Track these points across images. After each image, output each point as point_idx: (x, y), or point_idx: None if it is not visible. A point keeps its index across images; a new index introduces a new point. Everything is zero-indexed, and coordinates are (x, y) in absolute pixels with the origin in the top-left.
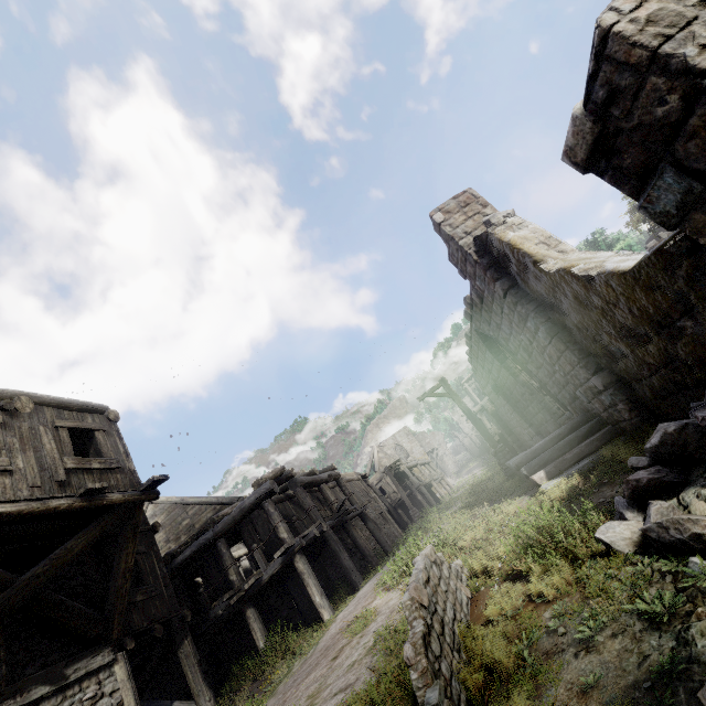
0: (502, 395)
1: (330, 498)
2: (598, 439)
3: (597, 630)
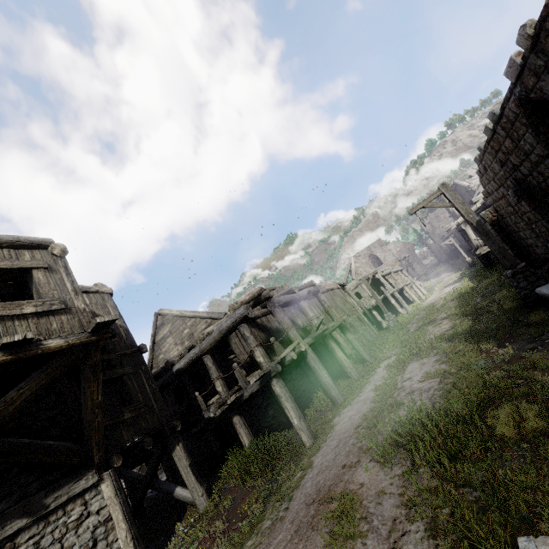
0: (527, 200)
1: (309, 314)
2: None
3: None
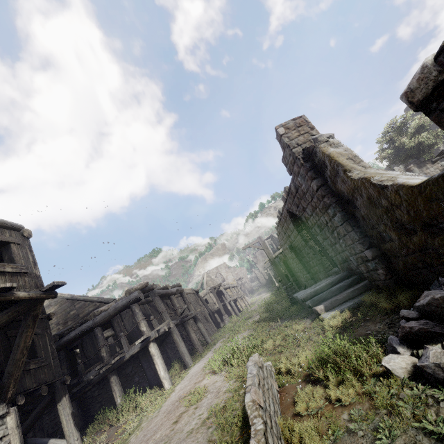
0: (294, 252)
1: (176, 305)
2: (359, 289)
3: (394, 440)
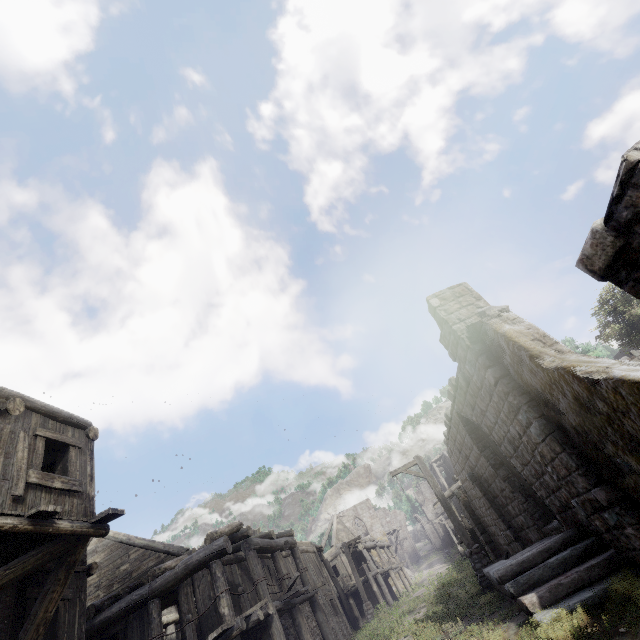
0: (479, 486)
1: (282, 570)
2: (599, 565)
3: None
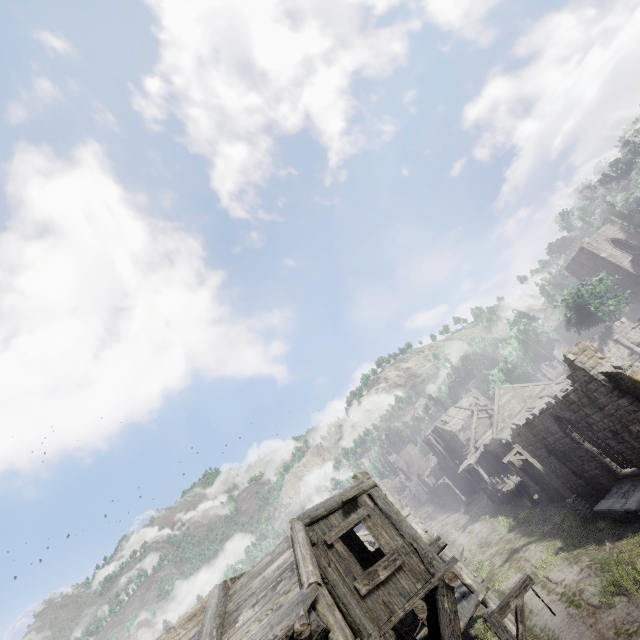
0: (554, 456)
1: None
2: None
3: None
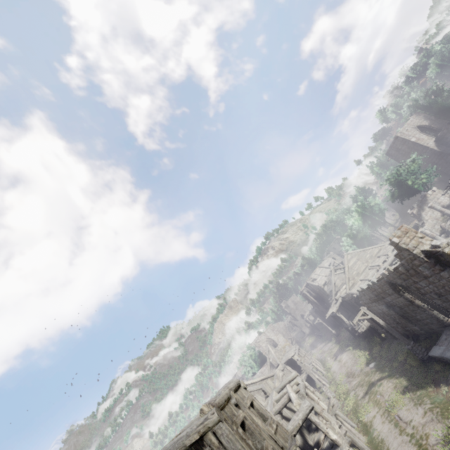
0: (393, 310)
1: (315, 398)
2: None
3: None
